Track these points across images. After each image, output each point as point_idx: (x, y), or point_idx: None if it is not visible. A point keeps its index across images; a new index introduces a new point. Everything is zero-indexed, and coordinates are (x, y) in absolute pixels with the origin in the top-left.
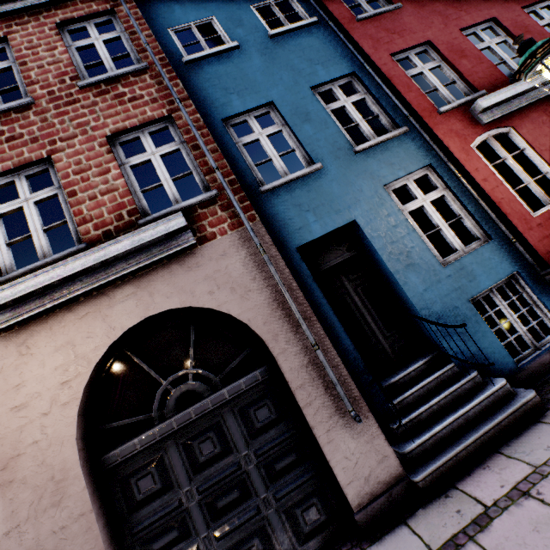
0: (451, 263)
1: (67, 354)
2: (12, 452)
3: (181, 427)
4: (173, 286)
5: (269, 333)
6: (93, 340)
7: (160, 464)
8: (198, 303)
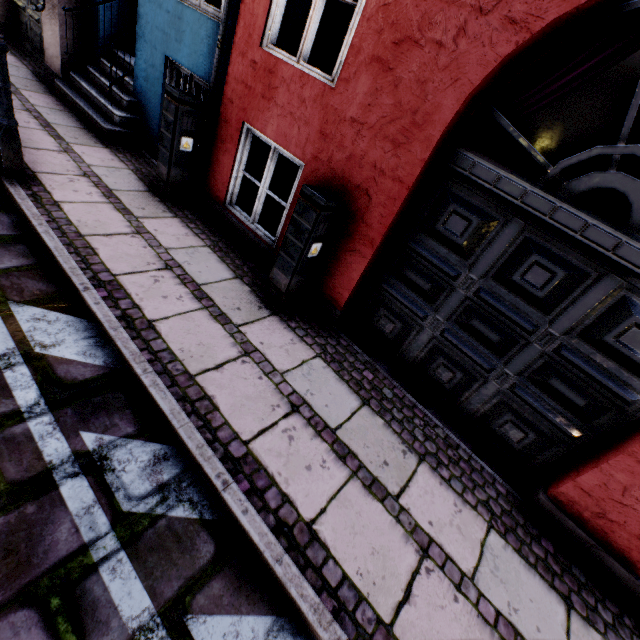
0: (177, 1)
1: None
2: None
3: None
4: None
5: None
6: None
7: None
8: None
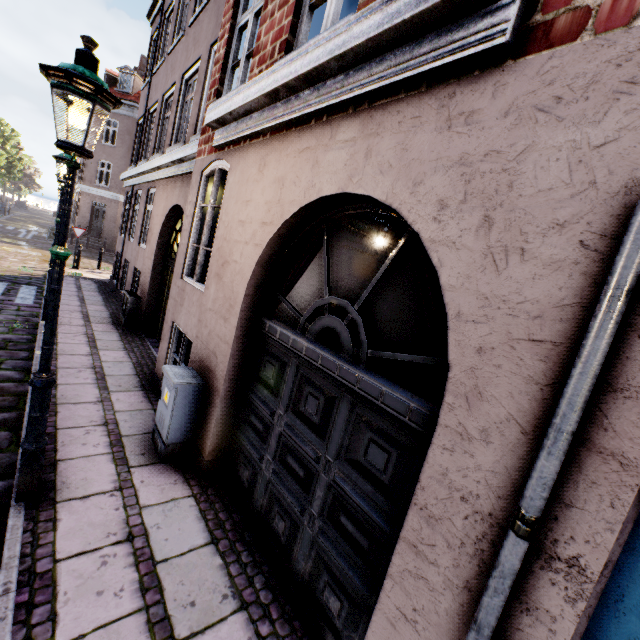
0: None
1: (276, 193)
2: (228, 257)
3: (307, 359)
4: (399, 153)
5: (470, 375)
6: (294, 190)
7: (282, 368)
8: (408, 212)
